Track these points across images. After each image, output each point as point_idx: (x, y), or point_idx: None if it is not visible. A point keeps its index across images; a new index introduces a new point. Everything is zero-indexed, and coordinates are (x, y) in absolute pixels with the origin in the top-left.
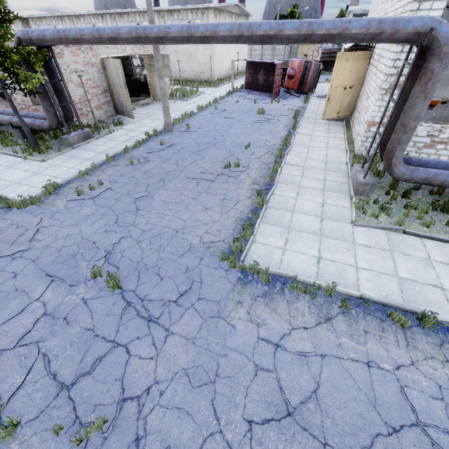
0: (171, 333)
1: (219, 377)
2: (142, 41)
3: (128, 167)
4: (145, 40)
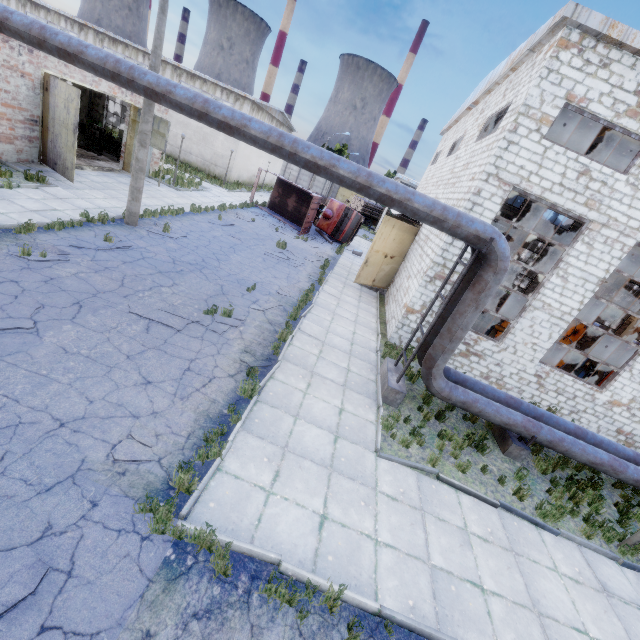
0: None
1: None
2: (121, 82)
3: (15, 259)
4: (128, 83)
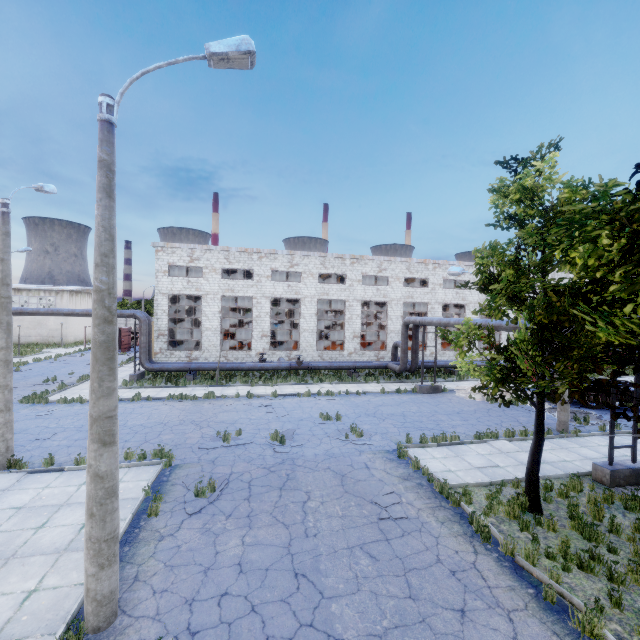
0: None
1: None
2: None
3: None
4: None
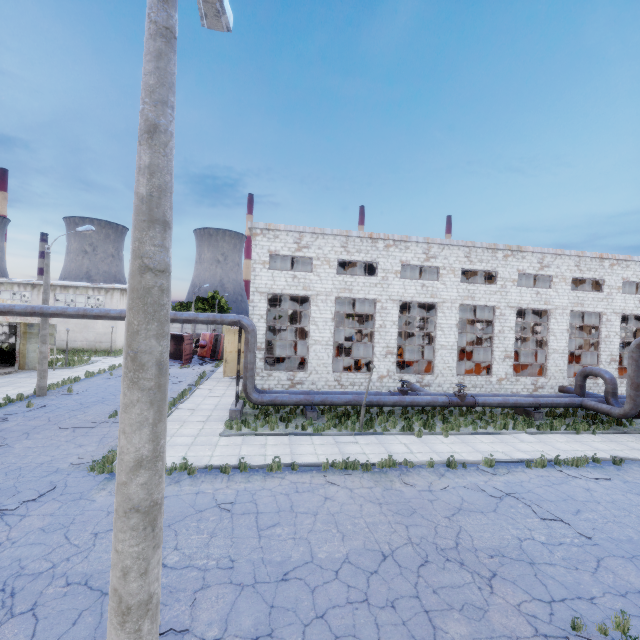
0: (28, 516)
1: (74, 523)
2: (36, 315)
3: None
4: (40, 314)
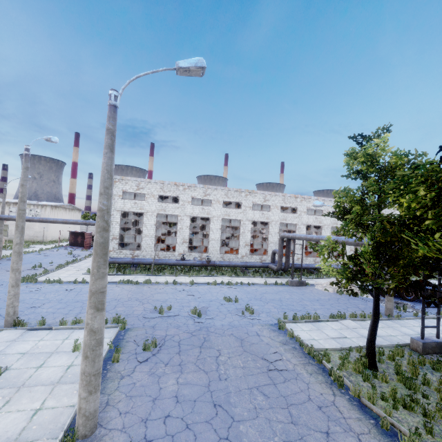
0: None
1: None
2: None
3: None
4: None
